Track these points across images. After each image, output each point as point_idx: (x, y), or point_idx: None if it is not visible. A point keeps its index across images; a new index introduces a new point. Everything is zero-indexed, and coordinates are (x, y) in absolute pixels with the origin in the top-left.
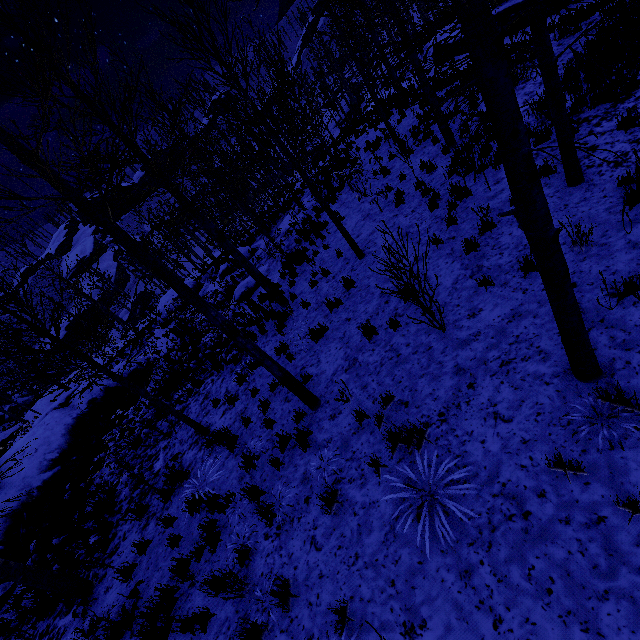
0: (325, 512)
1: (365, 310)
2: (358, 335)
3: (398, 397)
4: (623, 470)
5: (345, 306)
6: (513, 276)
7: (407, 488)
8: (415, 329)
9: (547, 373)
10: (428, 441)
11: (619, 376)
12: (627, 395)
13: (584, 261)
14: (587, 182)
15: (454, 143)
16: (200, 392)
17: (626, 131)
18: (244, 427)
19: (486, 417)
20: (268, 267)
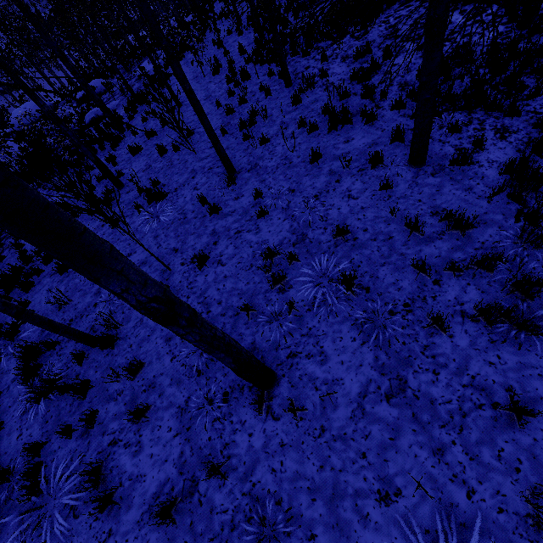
0: (110, 229)
1: (167, 140)
2: (157, 153)
3: (162, 183)
4: (220, 202)
5: (158, 137)
6: (237, 130)
7: (149, 216)
8: (185, 152)
9: (221, 172)
10: (165, 198)
11: (240, 174)
12: (238, 180)
13: (263, 127)
14: (292, 87)
15: (263, 37)
16: (48, 185)
17: (322, 62)
18: (76, 201)
19: (192, 189)
20: (119, 102)
